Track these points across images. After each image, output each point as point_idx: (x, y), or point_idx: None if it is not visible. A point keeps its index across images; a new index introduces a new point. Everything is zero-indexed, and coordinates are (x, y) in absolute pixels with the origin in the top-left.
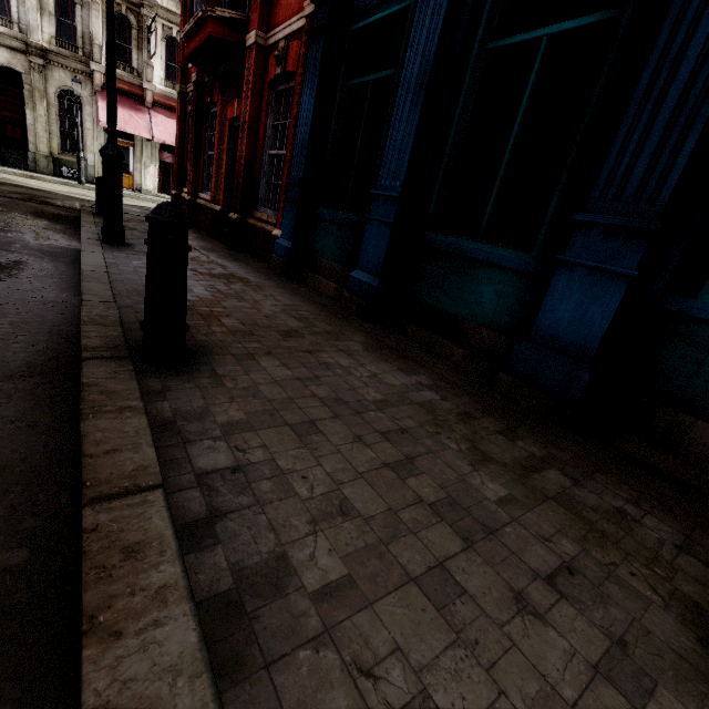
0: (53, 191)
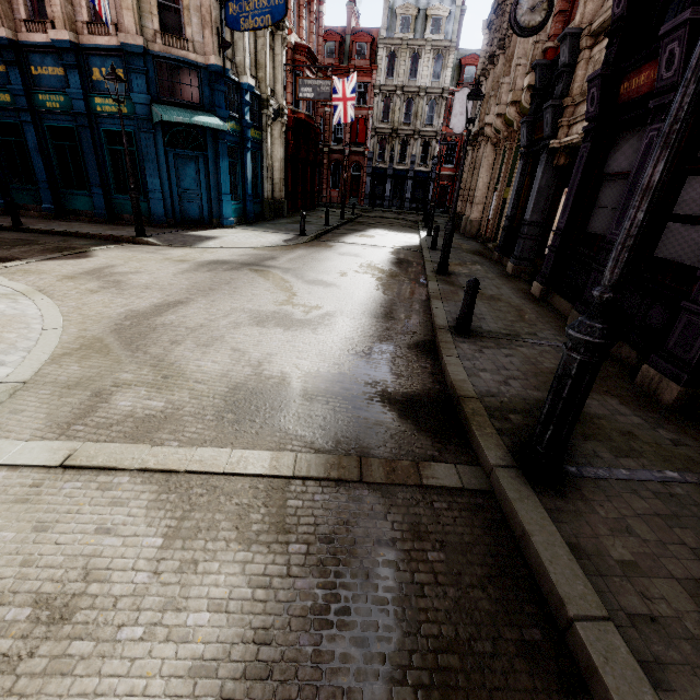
0: None
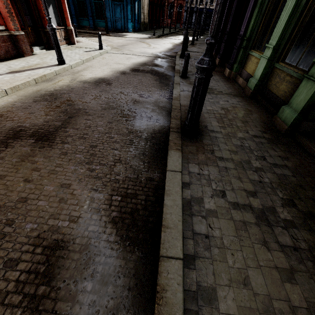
0: None
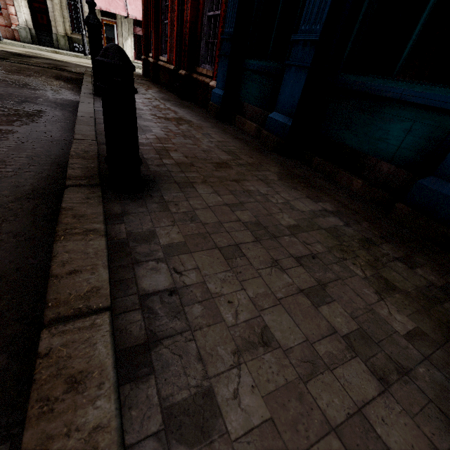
0: (69, 61)
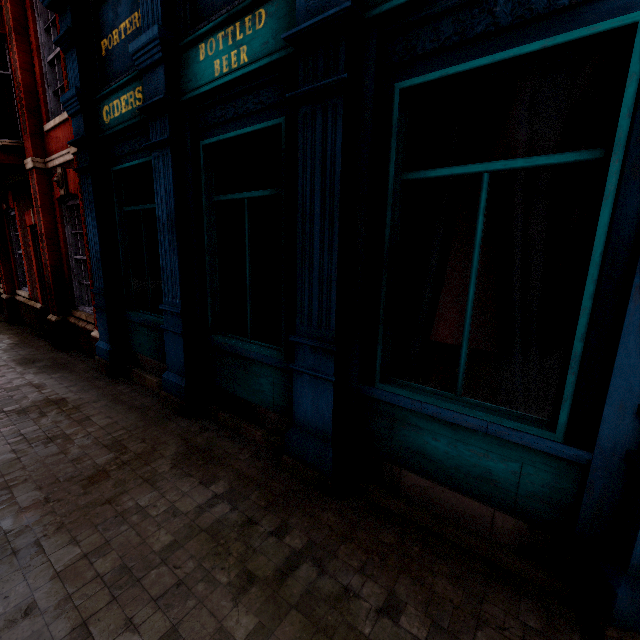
0: None
